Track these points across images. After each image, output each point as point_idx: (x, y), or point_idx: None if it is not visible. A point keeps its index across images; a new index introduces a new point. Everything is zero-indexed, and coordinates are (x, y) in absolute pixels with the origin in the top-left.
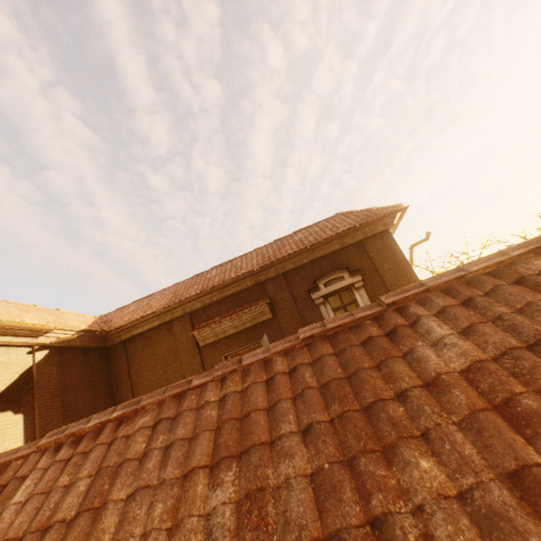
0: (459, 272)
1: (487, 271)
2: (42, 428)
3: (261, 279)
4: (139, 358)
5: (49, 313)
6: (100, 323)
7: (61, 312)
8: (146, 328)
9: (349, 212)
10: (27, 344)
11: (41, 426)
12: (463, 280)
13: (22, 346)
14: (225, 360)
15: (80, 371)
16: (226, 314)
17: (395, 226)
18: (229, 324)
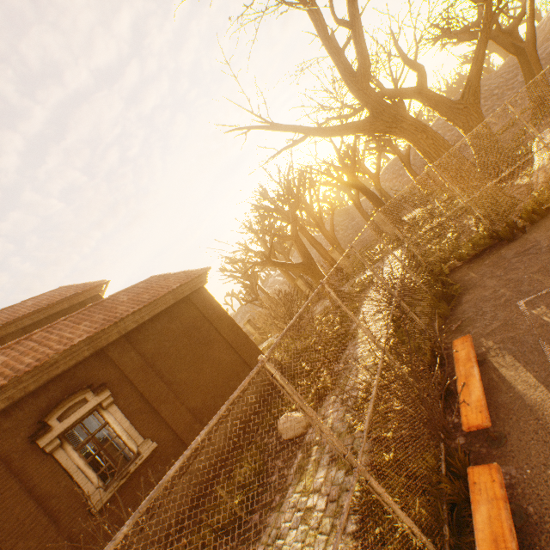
0: (127, 288)
1: (133, 287)
2: None
3: (2, 334)
4: None
5: None
6: None
7: None
8: None
9: (71, 285)
10: None
11: None
12: (128, 289)
13: None
14: None
15: None
16: None
17: (103, 292)
18: None
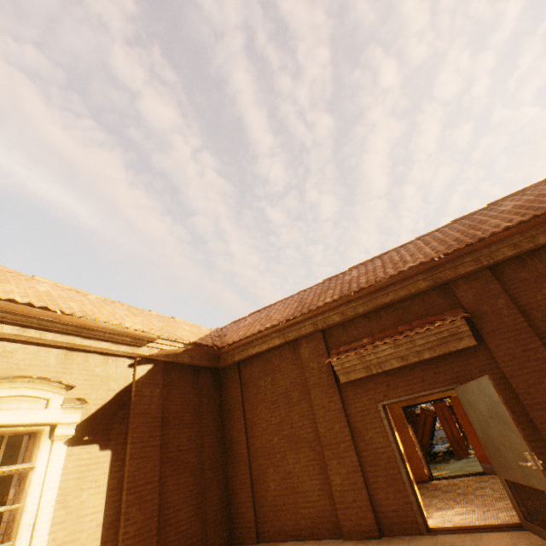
0: None
1: None
2: (131, 475)
3: (444, 276)
4: (255, 388)
5: (161, 319)
6: (213, 336)
7: (175, 320)
8: (264, 347)
9: None
10: (128, 354)
11: (131, 472)
12: None
13: (123, 356)
14: (383, 412)
15: (187, 396)
16: (380, 335)
17: None
18: (389, 350)
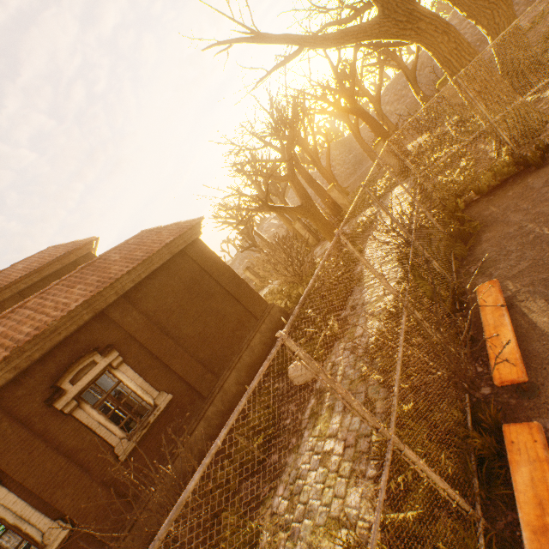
0: (118, 246)
1: (124, 244)
2: None
3: None
4: None
5: None
6: None
7: None
8: None
9: (59, 245)
10: None
11: None
12: (119, 247)
13: None
14: None
15: None
16: None
17: (95, 250)
18: None
